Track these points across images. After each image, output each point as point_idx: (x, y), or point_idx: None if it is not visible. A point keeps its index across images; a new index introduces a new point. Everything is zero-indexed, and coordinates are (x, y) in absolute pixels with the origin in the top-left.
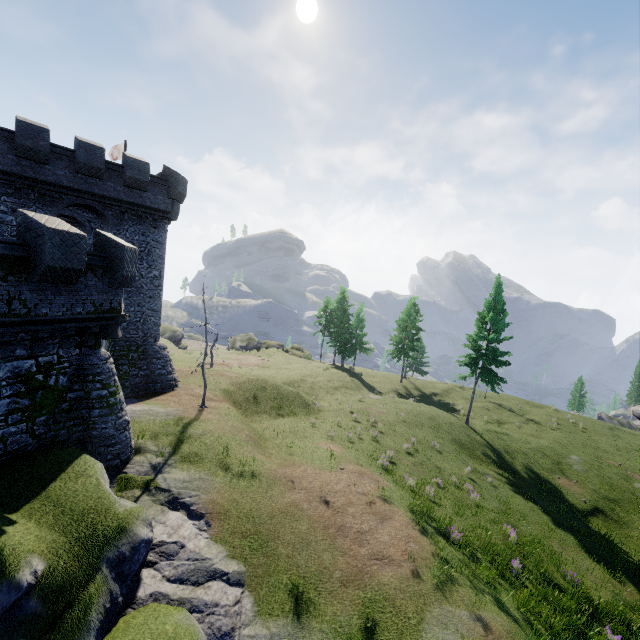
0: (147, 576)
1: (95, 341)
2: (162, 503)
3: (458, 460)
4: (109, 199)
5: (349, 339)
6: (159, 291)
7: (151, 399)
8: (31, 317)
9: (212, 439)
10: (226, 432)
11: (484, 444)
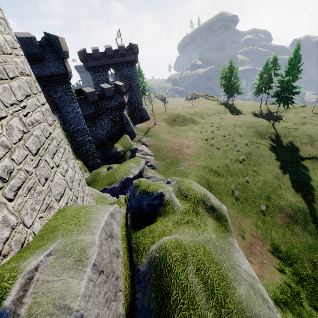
0: (137, 154)
1: (122, 110)
2: (141, 144)
3: (248, 138)
4: (118, 63)
5: (230, 89)
6: (139, 89)
7: (143, 123)
8: (108, 107)
9: (155, 132)
10: (159, 130)
11: (273, 133)
